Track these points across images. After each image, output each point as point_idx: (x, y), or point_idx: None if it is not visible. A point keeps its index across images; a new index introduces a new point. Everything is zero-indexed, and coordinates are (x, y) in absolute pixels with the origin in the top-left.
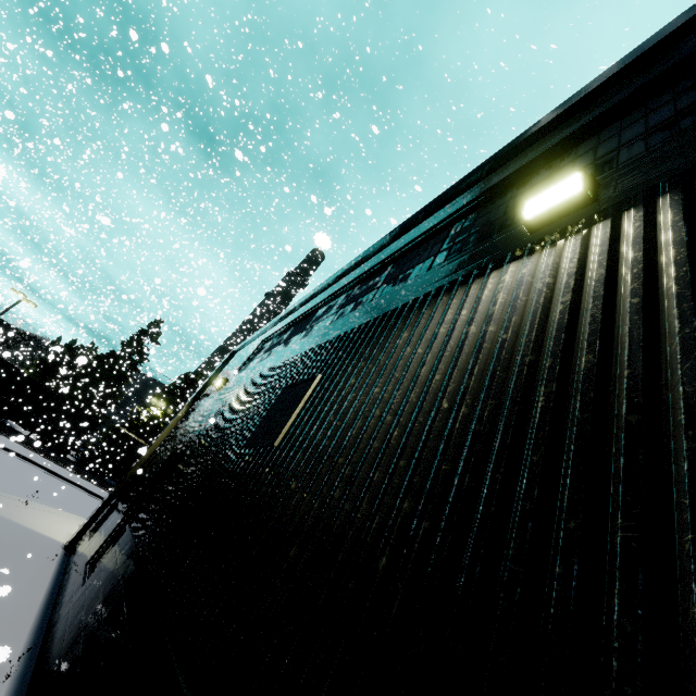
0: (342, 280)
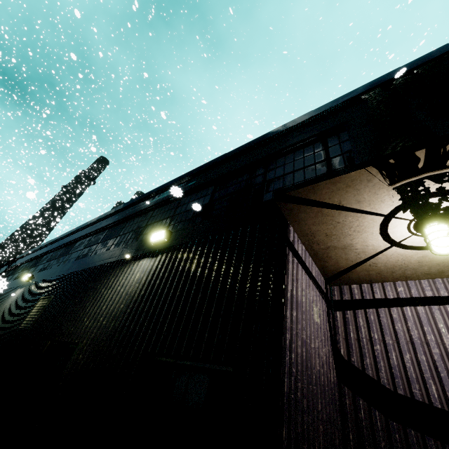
0: (30, 255)
